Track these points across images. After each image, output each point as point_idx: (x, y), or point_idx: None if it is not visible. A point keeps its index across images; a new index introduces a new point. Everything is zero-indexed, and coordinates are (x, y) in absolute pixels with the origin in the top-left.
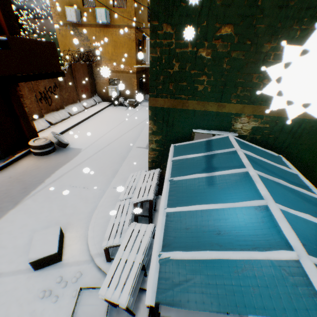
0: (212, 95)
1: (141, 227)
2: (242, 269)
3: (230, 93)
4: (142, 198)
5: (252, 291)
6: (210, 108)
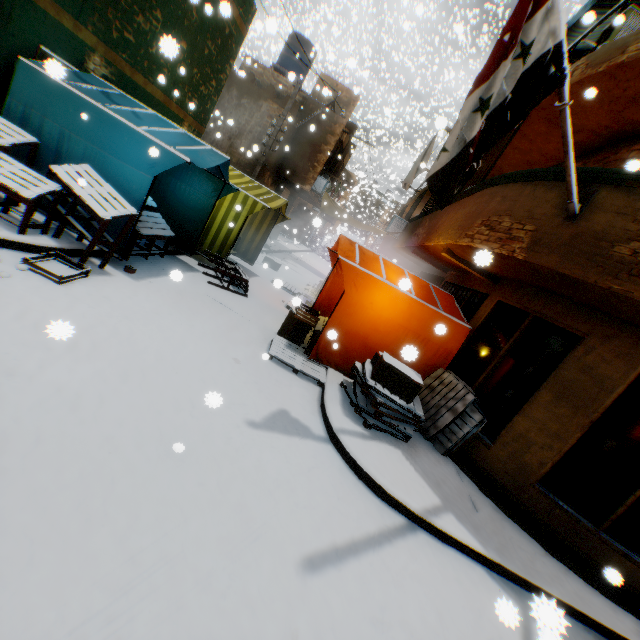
0: (71, 7)
1: (75, 167)
2: (201, 154)
3: (89, 17)
4: (18, 140)
5: (209, 161)
6: (67, 24)
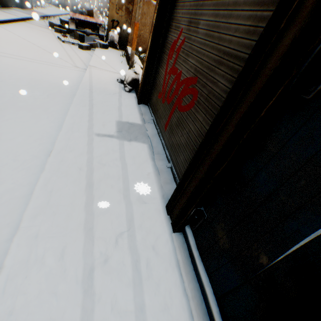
0: None
1: None
2: None
3: None
4: None
5: None
6: None
